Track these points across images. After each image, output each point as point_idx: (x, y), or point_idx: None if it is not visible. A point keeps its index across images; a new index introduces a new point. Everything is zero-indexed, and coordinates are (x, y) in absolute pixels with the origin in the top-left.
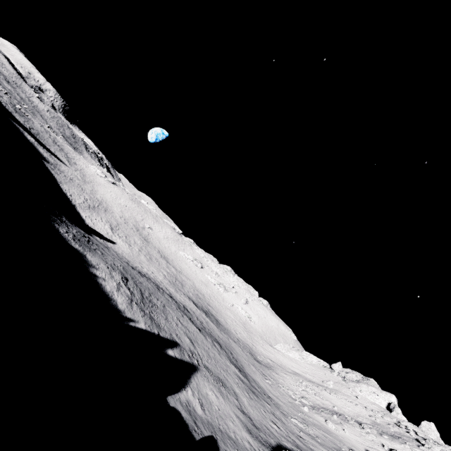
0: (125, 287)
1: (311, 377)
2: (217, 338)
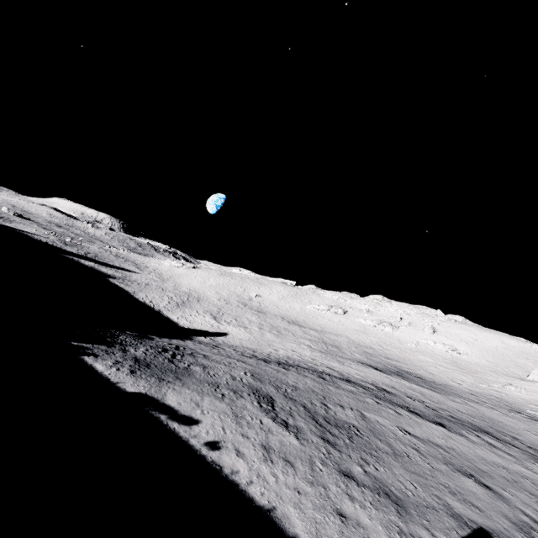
0: (276, 429)
1: None
2: (467, 420)
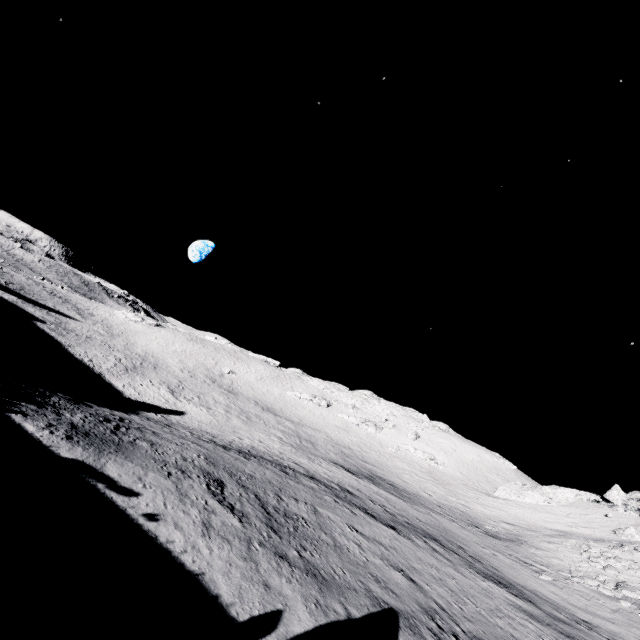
0: (221, 511)
1: (589, 531)
2: (422, 527)
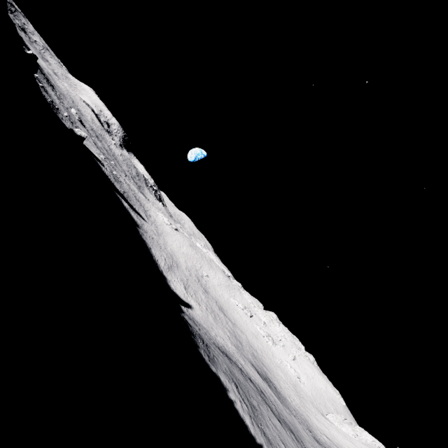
0: (242, 402)
1: None
2: (289, 424)
